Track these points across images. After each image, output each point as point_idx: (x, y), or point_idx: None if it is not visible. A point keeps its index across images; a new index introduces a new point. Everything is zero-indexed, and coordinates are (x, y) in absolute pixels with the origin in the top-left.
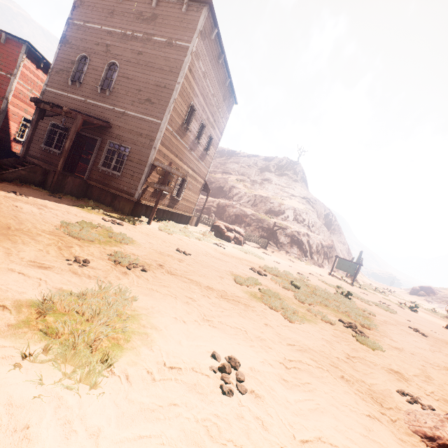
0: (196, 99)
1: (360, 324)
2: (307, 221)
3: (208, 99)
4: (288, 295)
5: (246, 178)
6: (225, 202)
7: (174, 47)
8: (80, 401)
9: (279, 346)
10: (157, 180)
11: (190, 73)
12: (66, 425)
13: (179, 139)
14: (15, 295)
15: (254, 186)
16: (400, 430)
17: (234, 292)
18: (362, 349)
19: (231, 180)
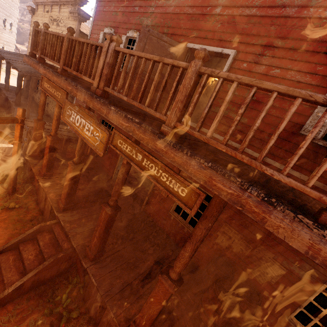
0: None
1: None
2: None
3: (4, 6)
4: None
5: None
6: None
7: None
8: None
9: None
10: None
11: None
12: None
13: None
14: None
15: None
16: None
17: None
18: None
19: None
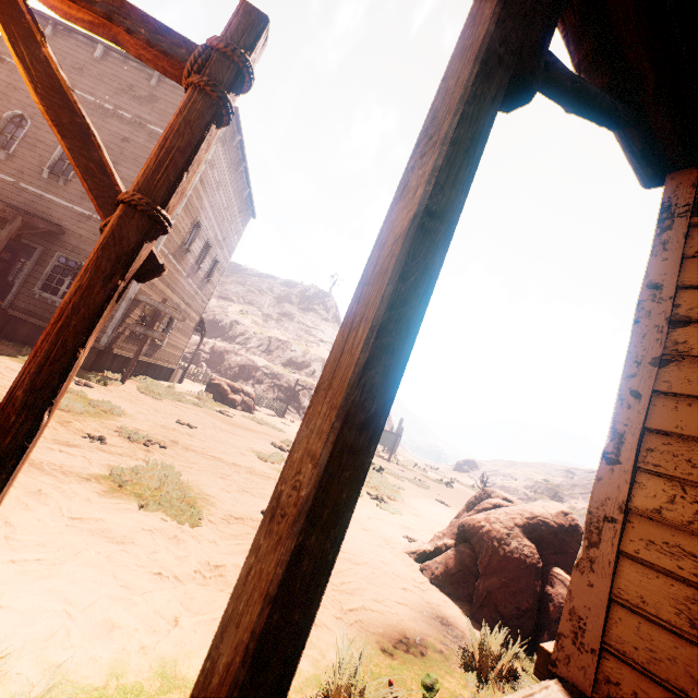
0: (204, 214)
1: (387, 496)
2: None
3: (220, 212)
4: None
5: (256, 310)
6: (224, 346)
7: None
8: (193, 529)
9: None
10: (136, 319)
11: (201, 183)
12: (195, 538)
13: (175, 263)
14: (83, 470)
15: (268, 323)
16: (397, 552)
17: (261, 469)
18: (384, 514)
19: (233, 311)
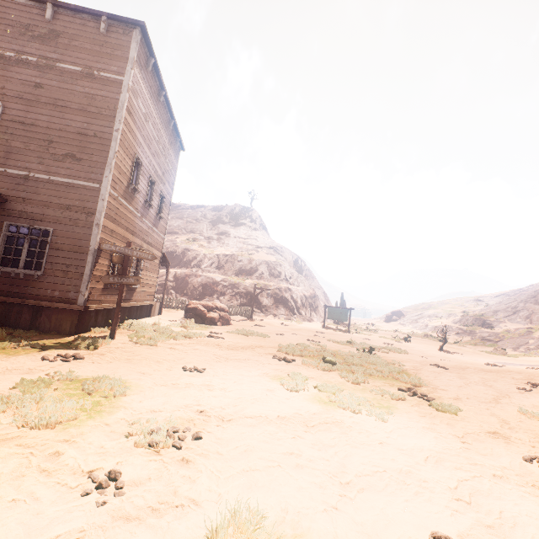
0: (140, 149)
1: (412, 384)
2: (284, 274)
3: (154, 147)
4: (337, 378)
5: (198, 236)
6: (184, 272)
7: (98, 79)
8: None
9: (423, 470)
10: (106, 270)
11: (129, 115)
12: None
13: (127, 206)
14: None
15: (211, 244)
16: None
17: (306, 410)
18: (450, 419)
19: (181, 241)
